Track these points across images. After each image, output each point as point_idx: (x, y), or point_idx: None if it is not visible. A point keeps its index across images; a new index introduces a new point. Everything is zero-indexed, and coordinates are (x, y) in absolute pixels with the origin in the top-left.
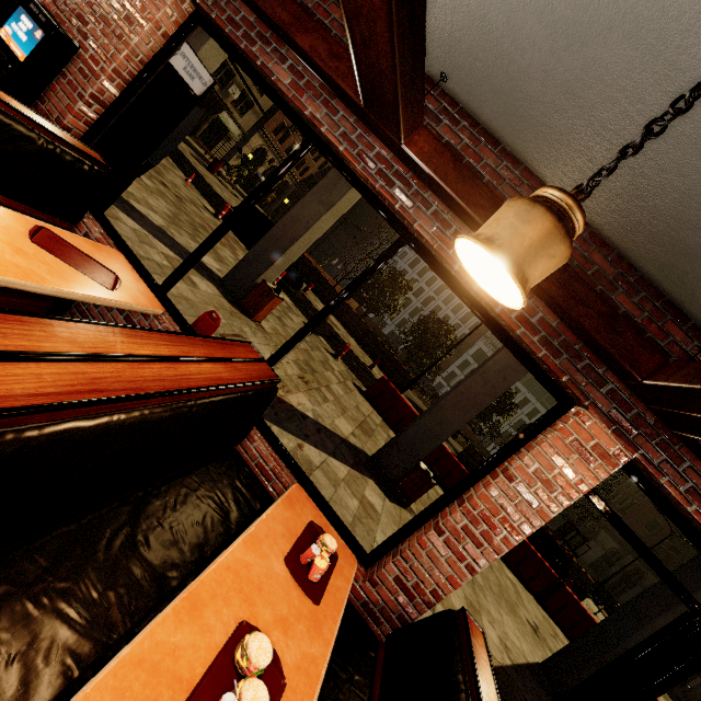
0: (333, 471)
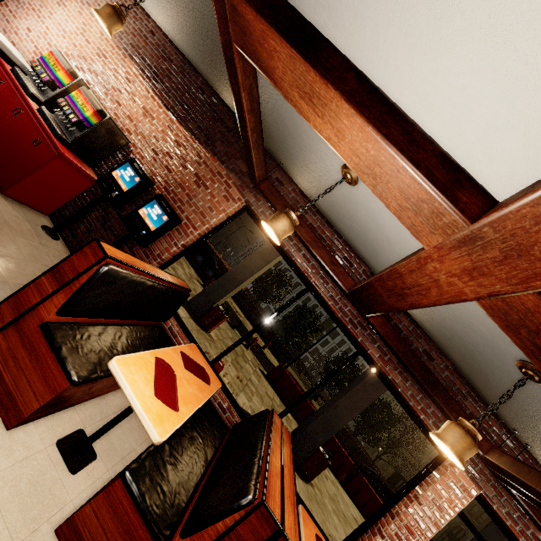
0: None
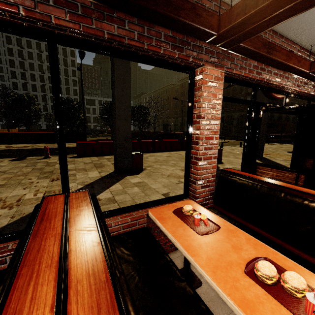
0: (117, 190)
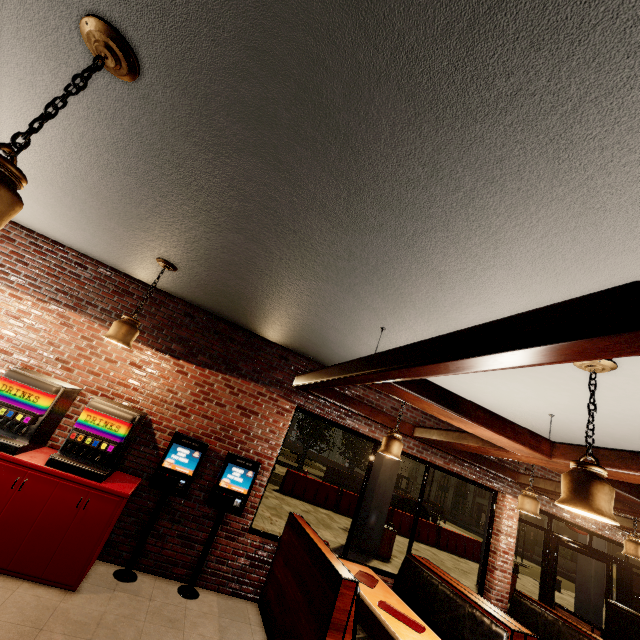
0: None
